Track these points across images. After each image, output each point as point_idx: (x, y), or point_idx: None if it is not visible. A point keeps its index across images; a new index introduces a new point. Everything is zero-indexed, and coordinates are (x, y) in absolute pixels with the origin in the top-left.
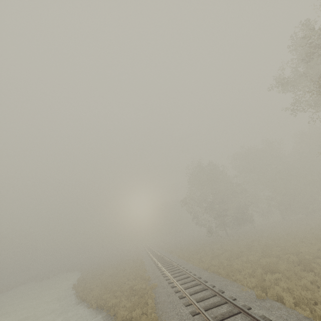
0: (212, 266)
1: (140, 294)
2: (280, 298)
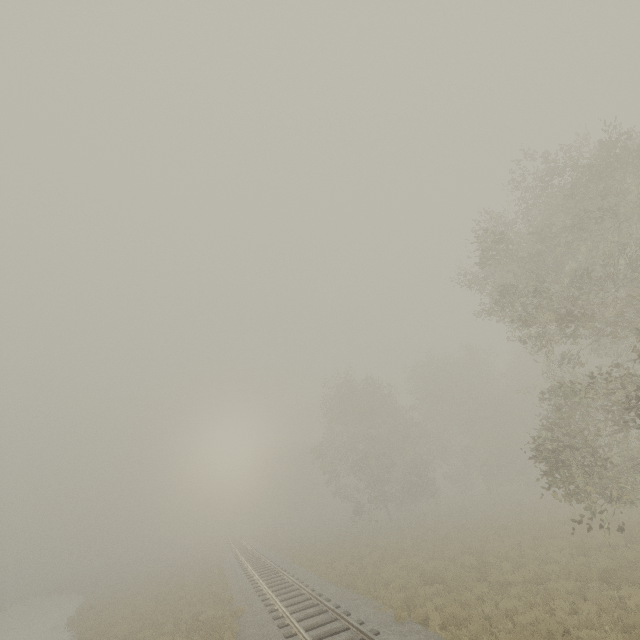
0: (346, 575)
1: (211, 626)
2: (428, 621)
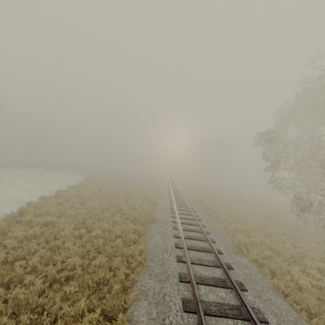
0: None
1: None
2: None
